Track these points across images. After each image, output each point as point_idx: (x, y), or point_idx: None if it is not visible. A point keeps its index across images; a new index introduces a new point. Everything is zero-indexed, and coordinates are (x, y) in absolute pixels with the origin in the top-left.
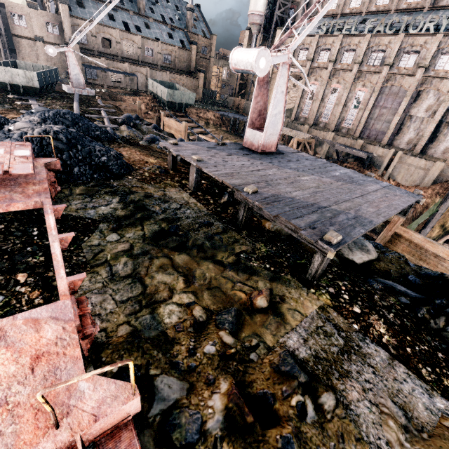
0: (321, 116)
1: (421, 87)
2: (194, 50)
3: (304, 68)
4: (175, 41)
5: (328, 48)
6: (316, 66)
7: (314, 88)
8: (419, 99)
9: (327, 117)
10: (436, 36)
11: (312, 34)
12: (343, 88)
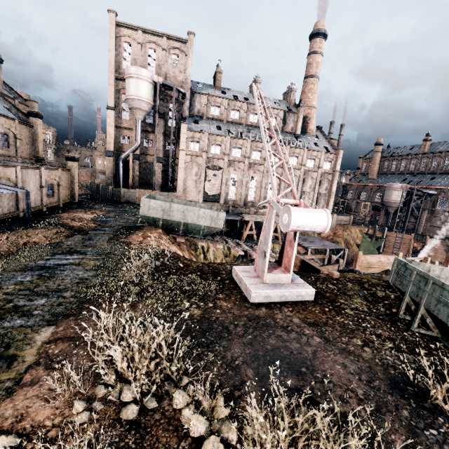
0: (248, 197)
1: (304, 175)
2: (40, 125)
3: (221, 160)
4: (1, 108)
5: (240, 147)
6: (234, 159)
7: (235, 176)
8: (305, 182)
9: (252, 197)
10: (304, 150)
11: (219, 133)
12: (259, 176)
